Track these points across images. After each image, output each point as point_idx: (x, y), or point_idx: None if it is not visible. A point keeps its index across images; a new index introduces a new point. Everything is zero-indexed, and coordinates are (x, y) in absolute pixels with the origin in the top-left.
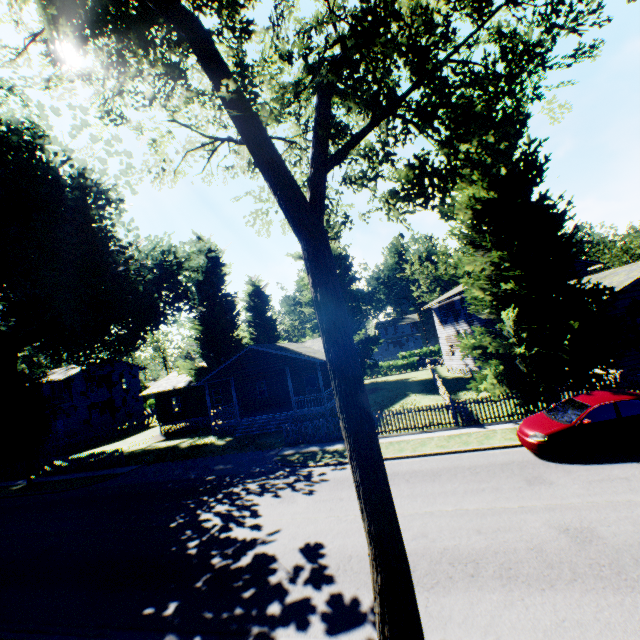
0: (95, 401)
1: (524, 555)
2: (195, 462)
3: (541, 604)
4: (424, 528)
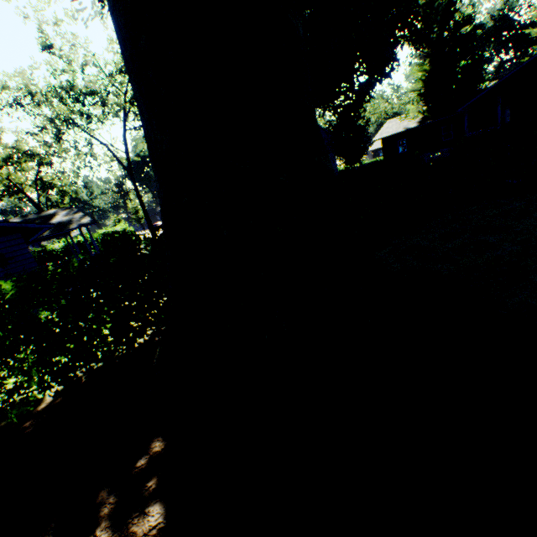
0: None
1: None
2: None
3: None
4: None
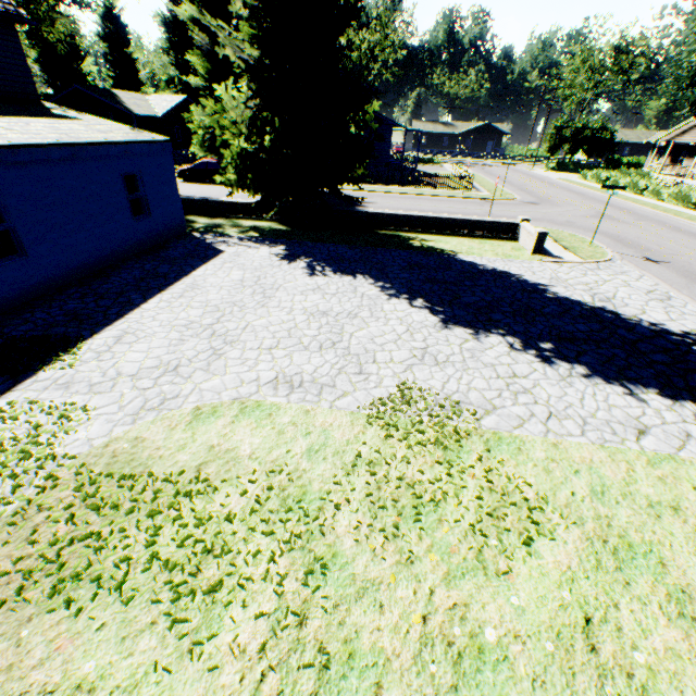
0: None
1: None
2: None
3: None
4: None
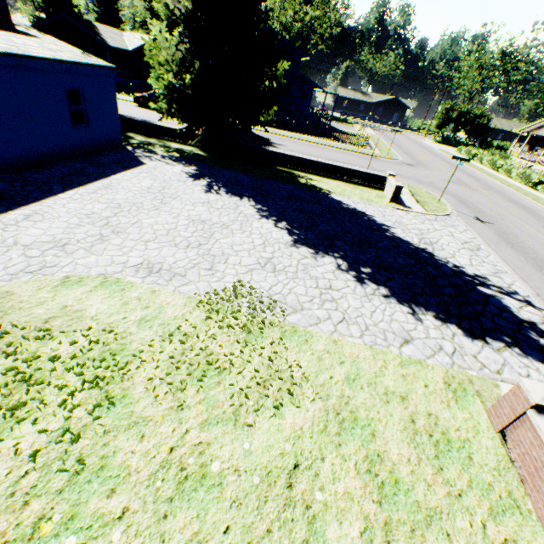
0: None
1: None
2: None
3: None
4: None
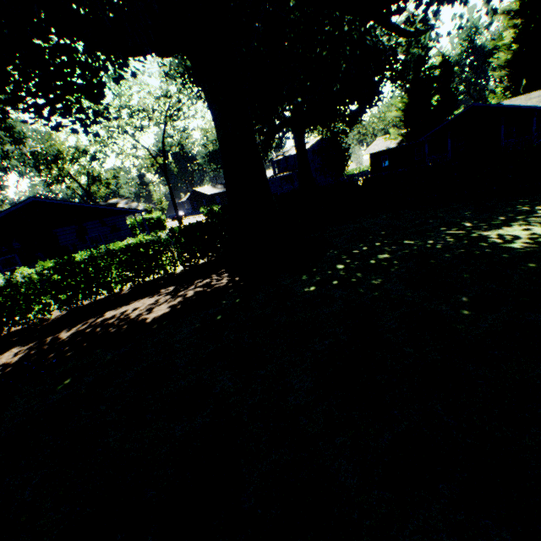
0: (317, 167)
1: None
2: None
3: None
4: None
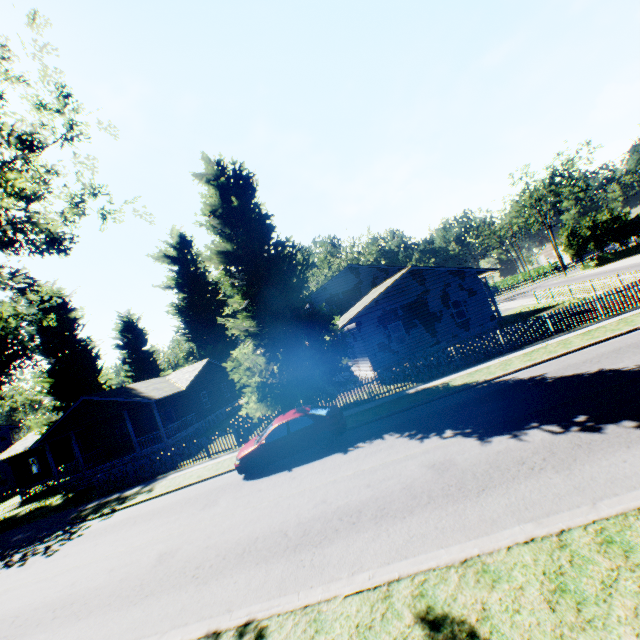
0: None
1: (110, 587)
2: (5, 535)
3: (62, 634)
4: (82, 575)
